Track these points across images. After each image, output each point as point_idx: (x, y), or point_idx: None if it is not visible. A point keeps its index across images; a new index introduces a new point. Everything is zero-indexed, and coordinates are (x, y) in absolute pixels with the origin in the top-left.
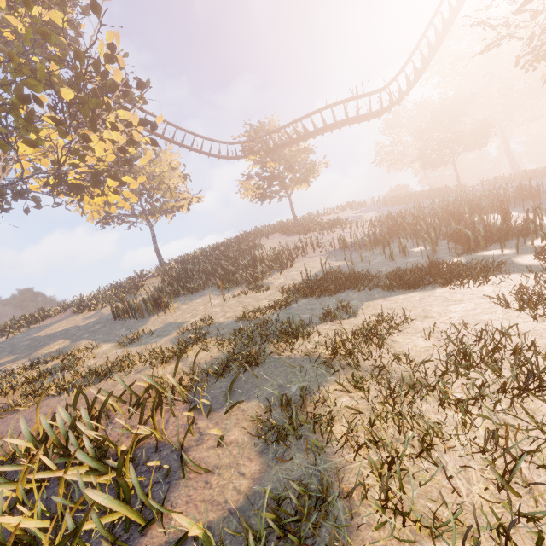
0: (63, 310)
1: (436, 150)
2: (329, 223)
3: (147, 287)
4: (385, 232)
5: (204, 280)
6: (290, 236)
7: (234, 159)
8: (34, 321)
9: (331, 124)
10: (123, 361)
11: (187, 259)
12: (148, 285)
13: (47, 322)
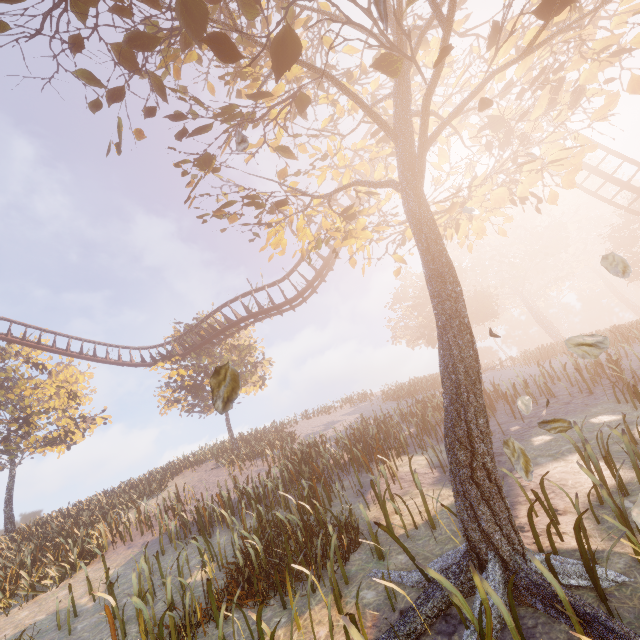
0: None
1: (434, 327)
2: (248, 451)
3: None
4: (203, 511)
5: None
6: (215, 468)
7: (150, 365)
8: None
9: (233, 321)
10: None
11: (57, 518)
12: None
13: None
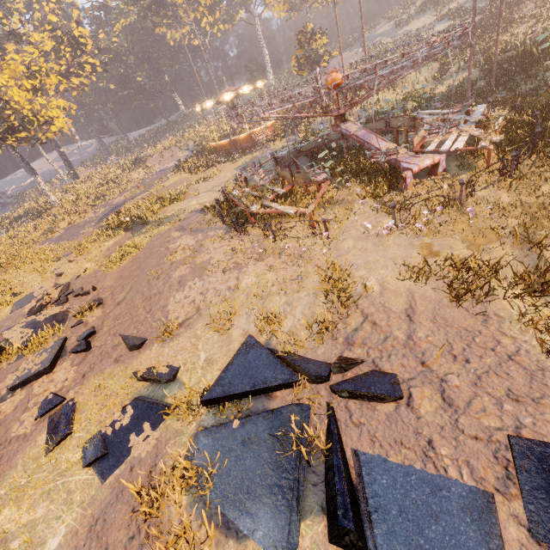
0: (383, 21)
1: None
2: None
3: (417, 4)
4: None
5: (434, 3)
6: None
7: None
8: (373, 28)
9: None
10: (388, 43)
11: None
12: (414, 6)
13: (377, 28)
